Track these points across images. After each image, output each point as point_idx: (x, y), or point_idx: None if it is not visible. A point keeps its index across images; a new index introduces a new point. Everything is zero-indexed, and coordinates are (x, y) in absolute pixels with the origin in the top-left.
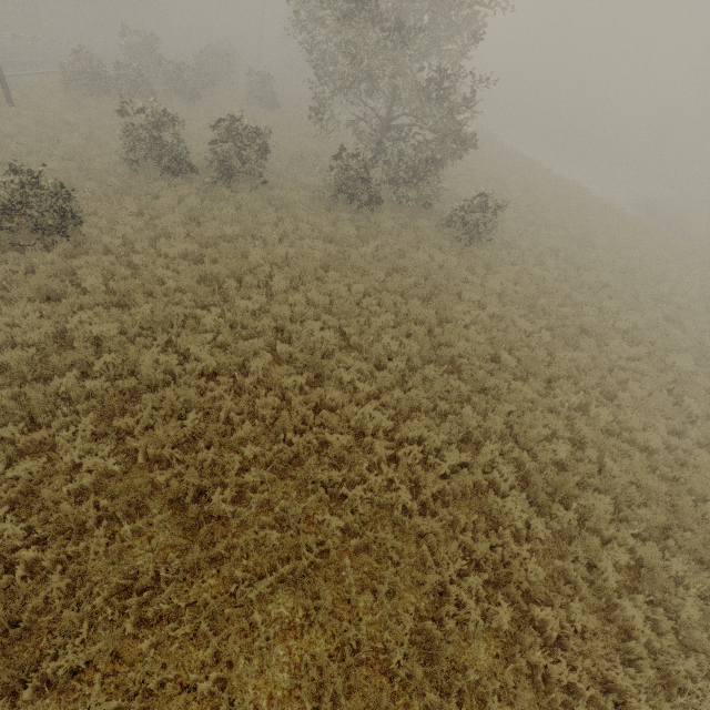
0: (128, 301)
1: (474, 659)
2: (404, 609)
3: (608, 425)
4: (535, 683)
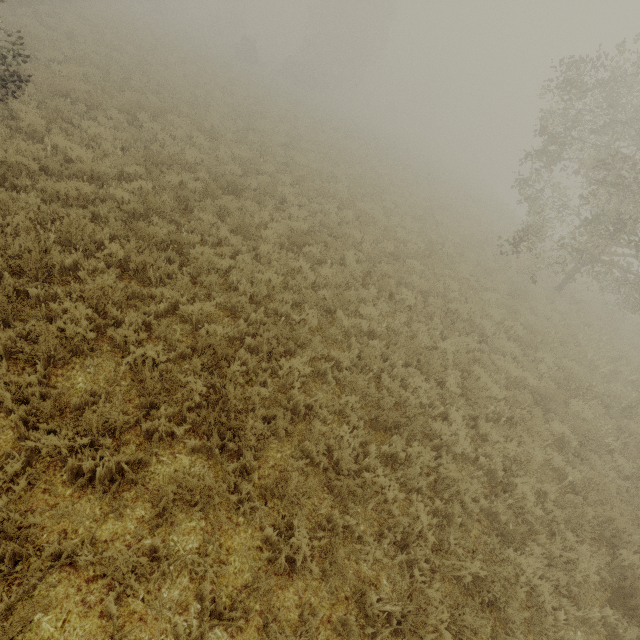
0: None
1: None
2: None
3: None
4: None
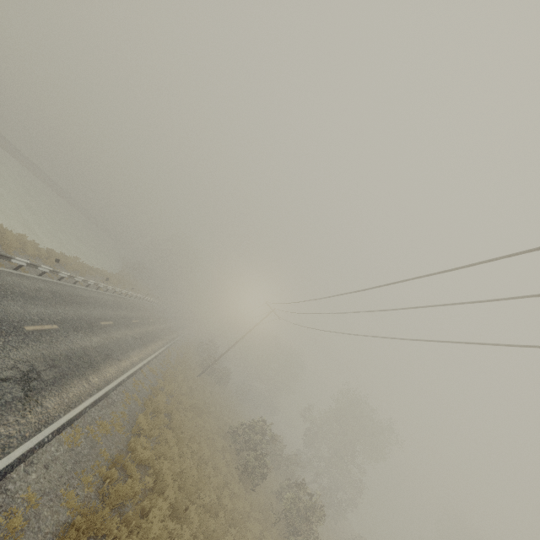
0: None
1: None
2: None
3: None
4: None
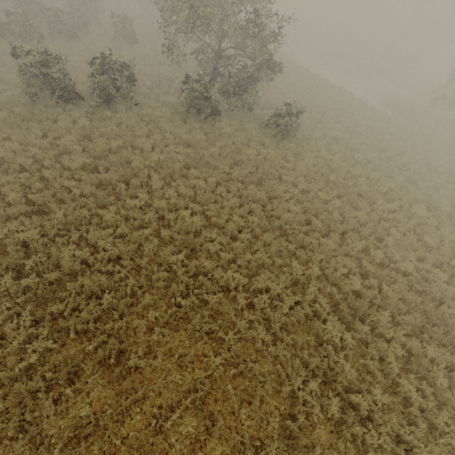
0: (44, 208)
1: (318, 437)
2: (270, 411)
3: (381, 260)
4: (356, 445)
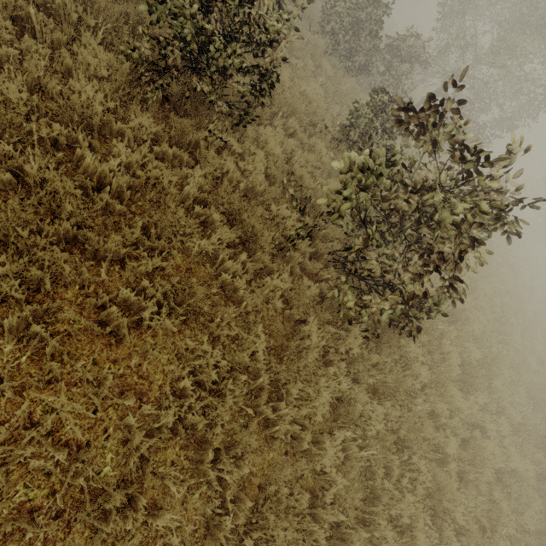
0: None
1: None
2: None
3: None
4: None
